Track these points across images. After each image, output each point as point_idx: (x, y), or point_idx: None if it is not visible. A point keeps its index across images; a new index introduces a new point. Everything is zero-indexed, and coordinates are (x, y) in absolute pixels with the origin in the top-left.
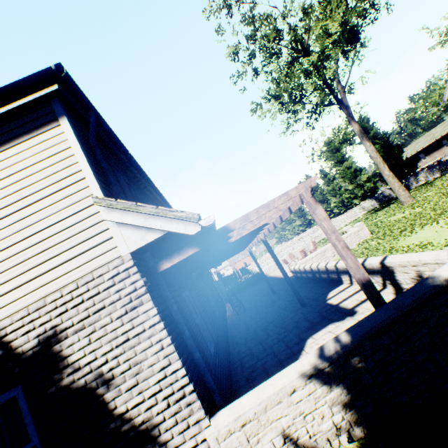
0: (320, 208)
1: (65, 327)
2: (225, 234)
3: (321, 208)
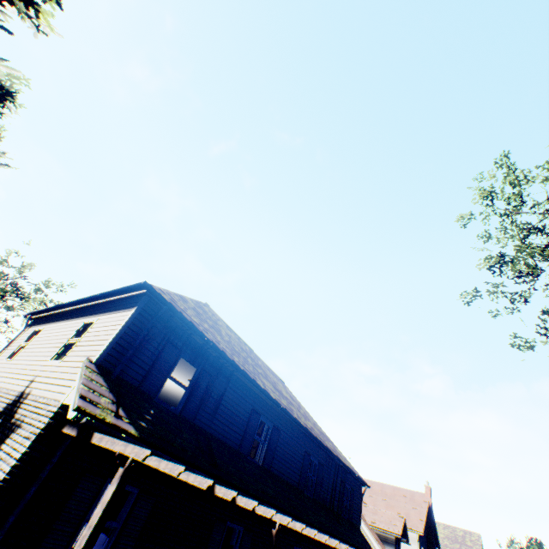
0: (115, 486)
1: (24, 420)
2: (88, 438)
3: (115, 488)
